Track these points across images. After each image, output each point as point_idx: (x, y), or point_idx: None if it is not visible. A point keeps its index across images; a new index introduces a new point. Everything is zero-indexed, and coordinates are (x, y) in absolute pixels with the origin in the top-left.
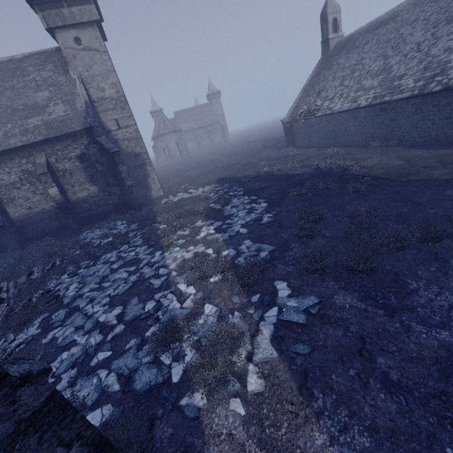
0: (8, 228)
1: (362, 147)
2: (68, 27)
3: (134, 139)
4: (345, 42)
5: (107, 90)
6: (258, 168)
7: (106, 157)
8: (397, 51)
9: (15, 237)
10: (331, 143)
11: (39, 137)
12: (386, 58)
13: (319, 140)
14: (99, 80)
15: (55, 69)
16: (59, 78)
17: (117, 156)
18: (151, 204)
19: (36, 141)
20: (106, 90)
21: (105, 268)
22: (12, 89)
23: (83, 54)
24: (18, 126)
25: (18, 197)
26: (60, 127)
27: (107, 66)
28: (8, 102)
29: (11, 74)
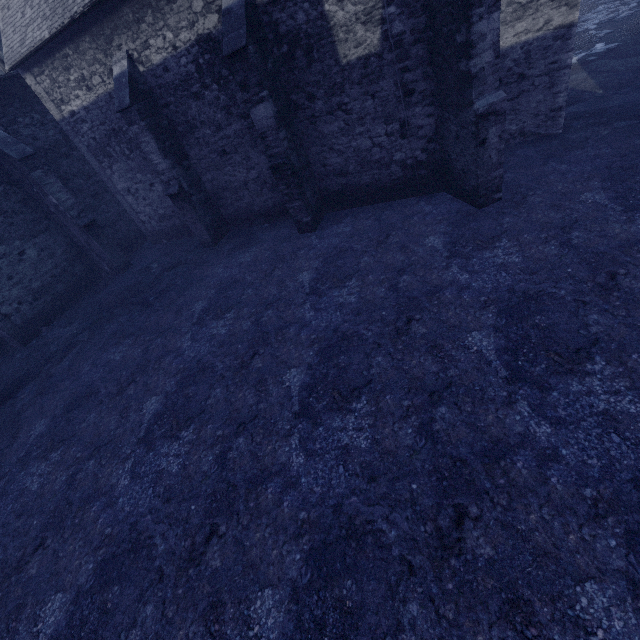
0: None
1: None
2: None
3: None
4: None
5: None
6: None
7: None
8: None
9: None
10: None
11: None
12: None
13: None
14: None
15: None
16: None
17: None
18: None
19: None
20: None
21: None
22: None
23: None
24: None
25: None
26: None
27: None
28: None
29: None
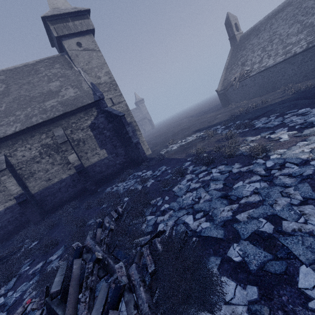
0: (30, 201)
1: (307, 80)
2: (71, 35)
3: (125, 111)
4: (249, 33)
5: (103, 78)
6: (223, 117)
7: (112, 123)
8: (310, 14)
9: (37, 210)
10: (269, 90)
11: (57, 113)
12: (301, 22)
13: (255, 92)
14: (96, 70)
15: (62, 66)
16: (66, 71)
17: (123, 119)
18: (152, 158)
19: (55, 116)
20: (102, 78)
21: (205, 192)
22: (28, 84)
23: (83, 53)
24: (37, 108)
25: (38, 171)
26: (74, 103)
27: (101, 60)
28: (26, 93)
29: (27, 74)
